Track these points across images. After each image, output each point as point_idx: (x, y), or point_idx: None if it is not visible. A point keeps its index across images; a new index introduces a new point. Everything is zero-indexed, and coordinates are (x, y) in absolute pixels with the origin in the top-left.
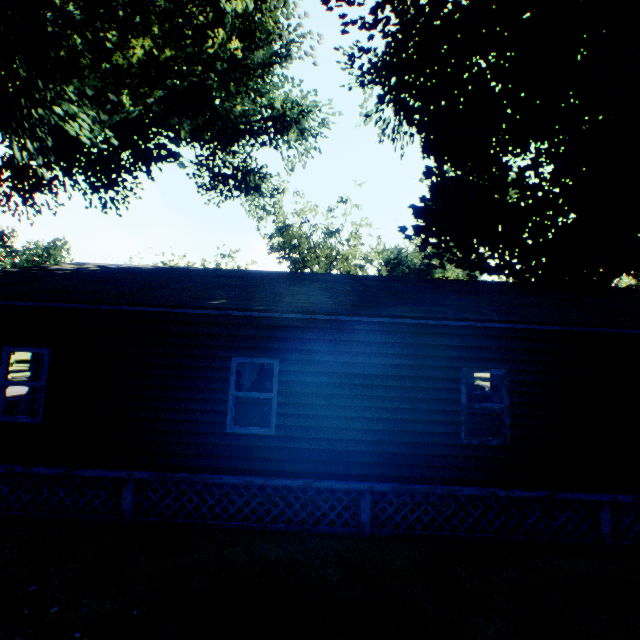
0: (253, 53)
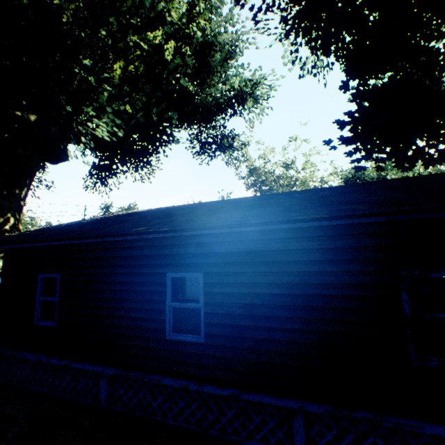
0: (213, 57)
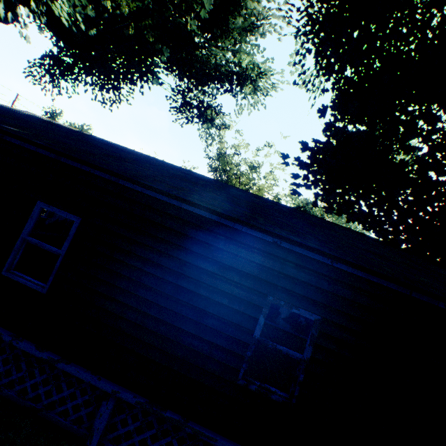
0: (235, 19)
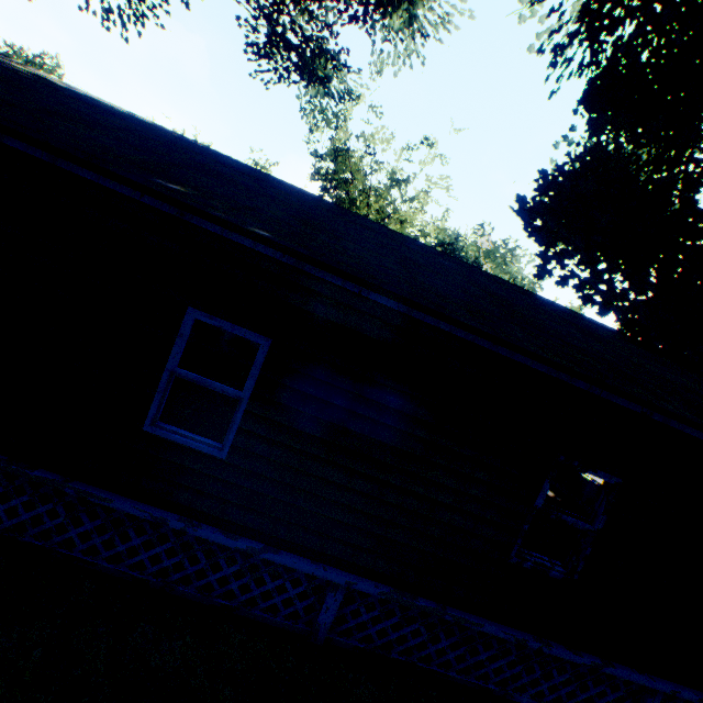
0: None
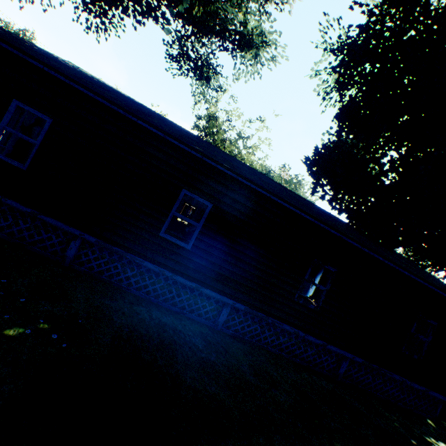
0: None
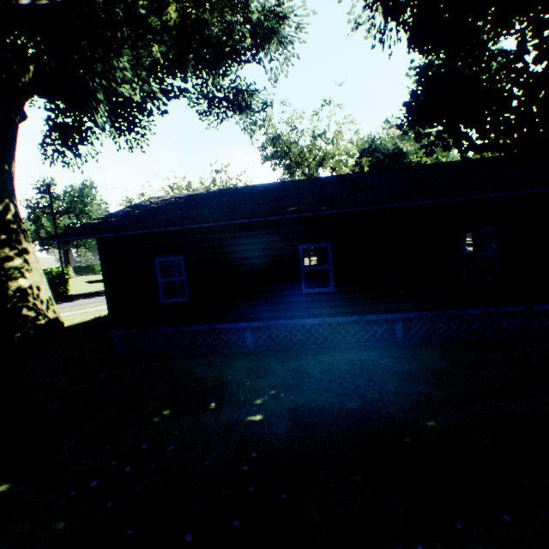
0: None
